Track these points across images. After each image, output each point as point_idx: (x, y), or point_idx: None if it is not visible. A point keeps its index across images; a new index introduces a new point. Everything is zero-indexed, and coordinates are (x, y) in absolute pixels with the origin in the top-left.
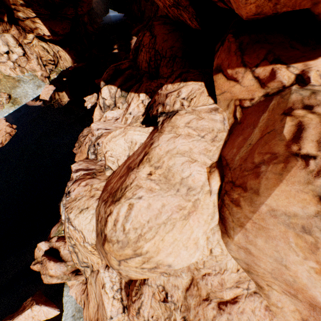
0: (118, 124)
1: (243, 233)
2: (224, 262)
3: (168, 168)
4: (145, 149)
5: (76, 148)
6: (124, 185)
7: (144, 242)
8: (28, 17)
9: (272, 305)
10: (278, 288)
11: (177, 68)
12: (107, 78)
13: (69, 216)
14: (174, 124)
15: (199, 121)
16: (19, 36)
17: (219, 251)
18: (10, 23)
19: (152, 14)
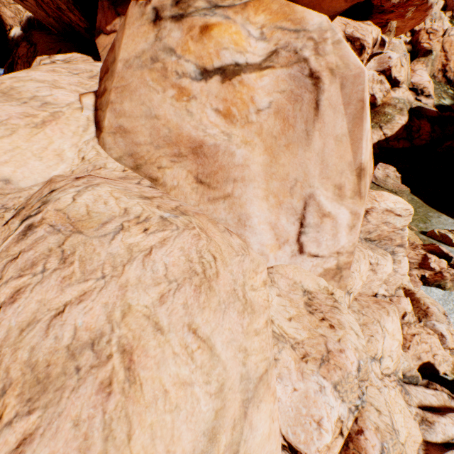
0: None
1: (111, 110)
2: (102, 162)
3: (11, 88)
4: None
5: None
6: None
7: None
8: None
9: (171, 191)
10: (167, 160)
11: None
12: None
13: None
14: (34, 68)
15: (74, 65)
16: None
17: (95, 153)
18: None
19: None
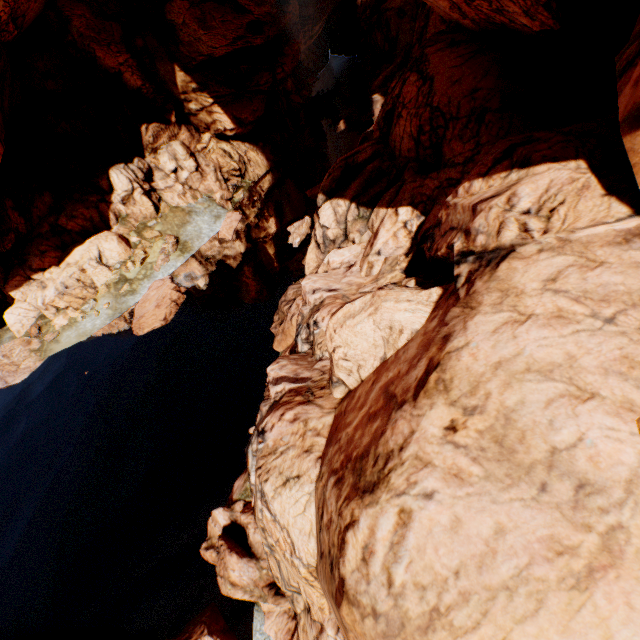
0: (352, 276)
1: None
2: None
3: (503, 415)
4: (427, 350)
5: (276, 324)
6: (381, 447)
7: (447, 633)
8: (203, 107)
9: None
10: None
11: (490, 136)
12: (330, 187)
13: (263, 489)
14: (507, 285)
15: (590, 271)
16: (191, 141)
17: None
18: (179, 123)
19: (414, 37)
